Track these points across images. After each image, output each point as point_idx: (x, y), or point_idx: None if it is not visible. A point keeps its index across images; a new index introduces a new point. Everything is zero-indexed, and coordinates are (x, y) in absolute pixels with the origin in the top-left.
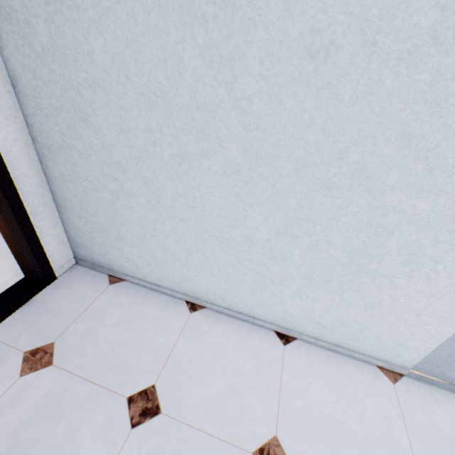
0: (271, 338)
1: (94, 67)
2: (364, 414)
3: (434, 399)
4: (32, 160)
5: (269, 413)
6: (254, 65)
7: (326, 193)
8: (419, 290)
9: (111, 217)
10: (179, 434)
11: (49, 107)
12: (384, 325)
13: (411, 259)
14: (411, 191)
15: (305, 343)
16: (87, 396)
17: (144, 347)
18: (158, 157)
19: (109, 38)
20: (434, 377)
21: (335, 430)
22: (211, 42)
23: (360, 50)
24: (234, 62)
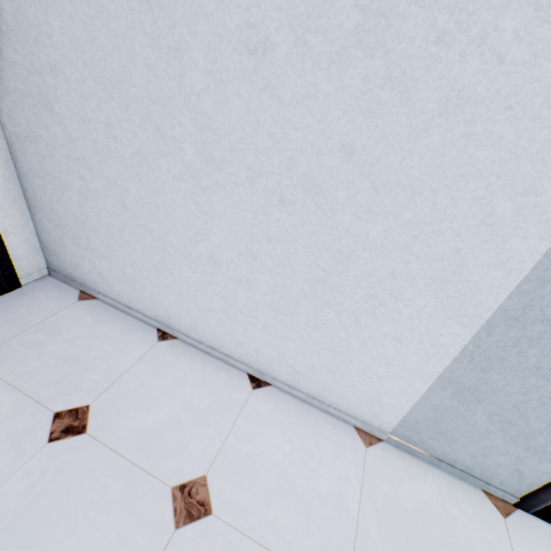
0: (241, 380)
1: (55, 50)
2: (317, 472)
3: (408, 470)
4: (0, 148)
5: (207, 452)
6: (200, 59)
7: (281, 208)
8: (385, 333)
9: (80, 221)
10: (98, 456)
11: (16, 91)
12: (357, 374)
13: (372, 294)
14: (361, 212)
15: (279, 390)
16: (11, 404)
17: (93, 367)
18: (120, 155)
19: (66, 19)
20: (415, 447)
21: (276, 481)
22: (158, 30)
23: (294, 49)
24: (181, 54)
